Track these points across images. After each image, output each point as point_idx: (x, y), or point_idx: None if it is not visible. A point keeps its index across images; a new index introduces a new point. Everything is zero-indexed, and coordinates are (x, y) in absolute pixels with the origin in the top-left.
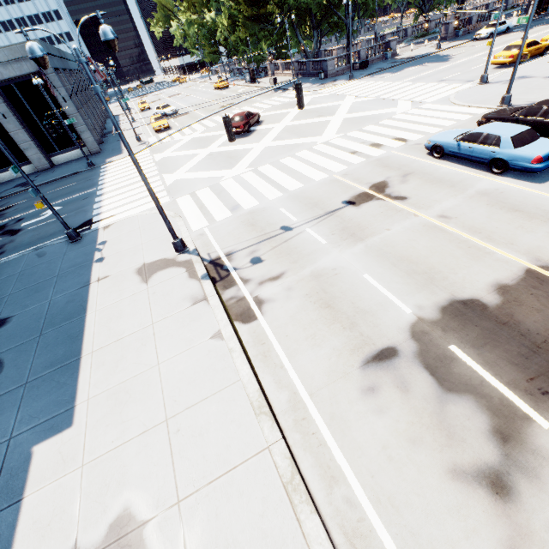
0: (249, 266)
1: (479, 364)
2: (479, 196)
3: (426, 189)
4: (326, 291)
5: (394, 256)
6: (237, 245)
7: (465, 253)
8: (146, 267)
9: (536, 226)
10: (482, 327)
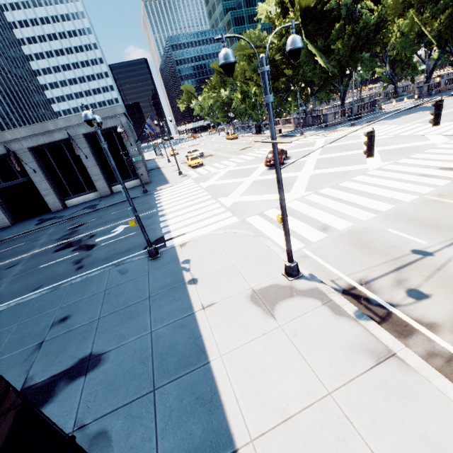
0: (412, 302)
1: None
2: None
3: None
4: None
5: None
6: (366, 271)
7: None
8: (259, 294)
9: None
10: None
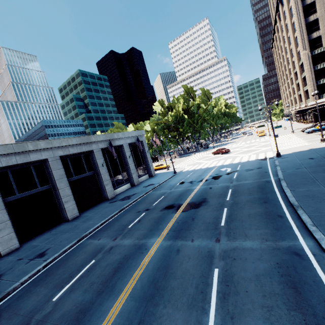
0: None
1: None
2: None
3: None
4: None
5: None
6: None
7: None
8: None
9: None
10: None
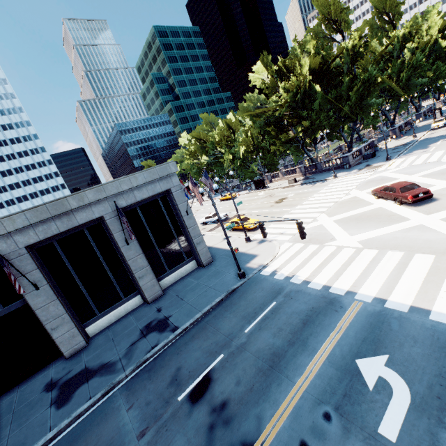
0: None
1: None
2: None
3: None
4: None
5: None
6: None
7: None
8: None
9: None
10: None
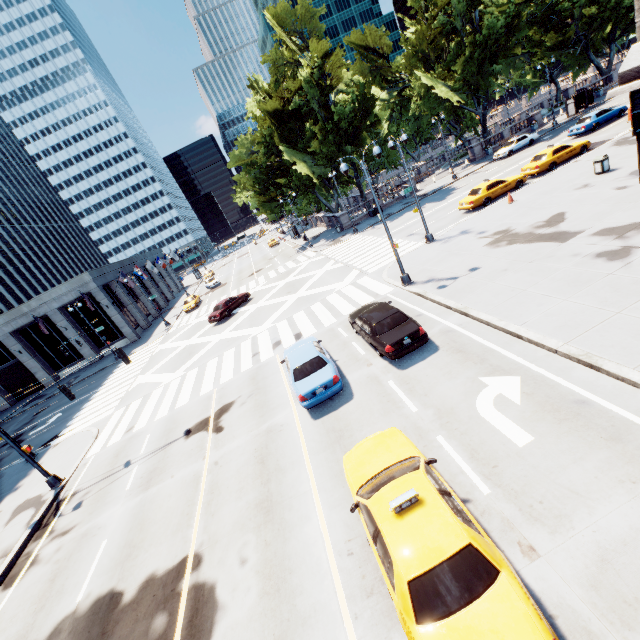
0: (69, 512)
1: None
2: (262, 435)
3: (245, 417)
4: (70, 557)
5: (141, 517)
6: (87, 483)
7: (178, 522)
8: (23, 504)
9: (251, 489)
10: (90, 634)
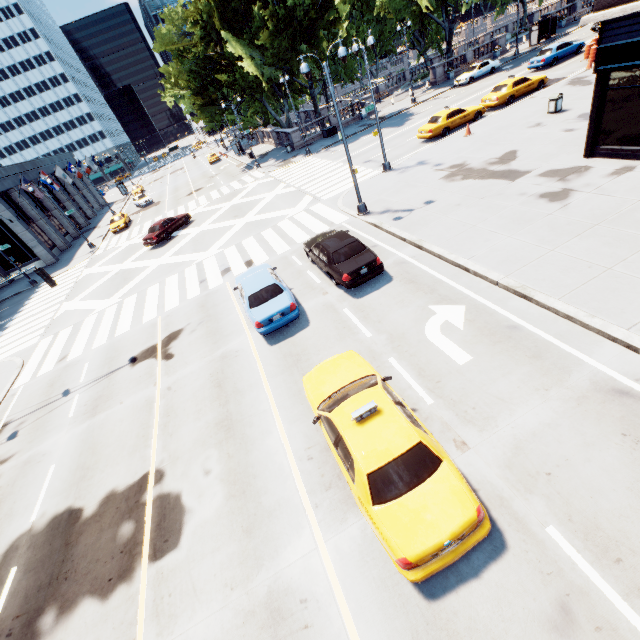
0: (3, 443)
1: (9, 592)
2: (217, 361)
3: (197, 344)
4: (15, 483)
5: (91, 442)
6: (19, 413)
7: (133, 444)
8: None
9: (209, 410)
10: (52, 546)
